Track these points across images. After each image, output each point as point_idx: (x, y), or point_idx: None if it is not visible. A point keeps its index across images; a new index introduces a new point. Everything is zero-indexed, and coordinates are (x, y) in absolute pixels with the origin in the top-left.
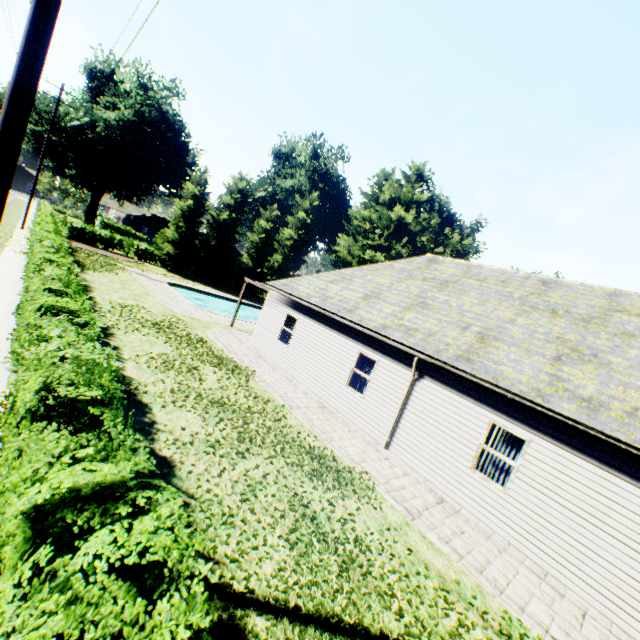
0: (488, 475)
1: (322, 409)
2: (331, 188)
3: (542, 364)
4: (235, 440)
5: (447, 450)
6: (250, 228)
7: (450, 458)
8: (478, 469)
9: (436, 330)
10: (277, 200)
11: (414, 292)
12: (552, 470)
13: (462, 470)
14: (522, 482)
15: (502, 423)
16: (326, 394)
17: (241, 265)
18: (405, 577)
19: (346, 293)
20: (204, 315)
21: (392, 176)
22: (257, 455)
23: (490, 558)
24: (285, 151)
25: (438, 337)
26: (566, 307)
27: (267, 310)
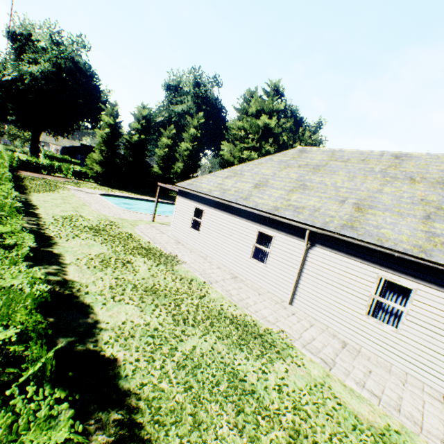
0: (379, 318)
1: (234, 279)
2: (211, 108)
3: (416, 224)
4: (171, 324)
5: (342, 302)
6: (156, 146)
7: (346, 308)
8: (370, 314)
9: (319, 206)
10: (173, 122)
11: (294, 177)
12: (439, 312)
13: (357, 317)
14: (412, 323)
15: (389, 277)
16: (235, 266)
17: (153, 174)
18: (345, 437)
19: (240, 185)
20: (131, 215)
21: (256, 93)
22: (192, 335)
23: (399, 393)
24: (173, 84)
25: (322, 211)
26: (421, 174)
27: (179, 206)
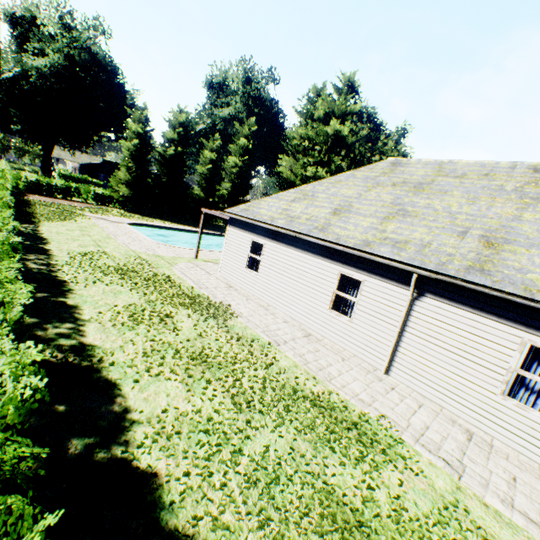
0: (519, 399)
1: (308, 338)
2: (266, 112)
3: None
4: (230, 411)
5: (465, 375)
6: (196, 161)
7: (470, 384)
8: (505, 393)
9: (429, 239)
10: (217, 130)
11: (388, 200)
12: None
13: (488, 397)
14: None
15: None
16: (307, 320)
17: (194, 197)
18: None
19: (312, 210)
20: (167, 251)
21: (324, 91)
22: (261, 427)
23: None
24: (217, 81)
25: (434, 247)
26: None
27: (230, 239)
